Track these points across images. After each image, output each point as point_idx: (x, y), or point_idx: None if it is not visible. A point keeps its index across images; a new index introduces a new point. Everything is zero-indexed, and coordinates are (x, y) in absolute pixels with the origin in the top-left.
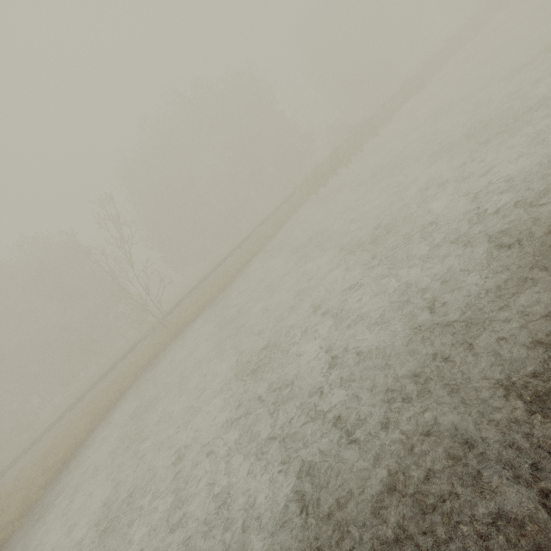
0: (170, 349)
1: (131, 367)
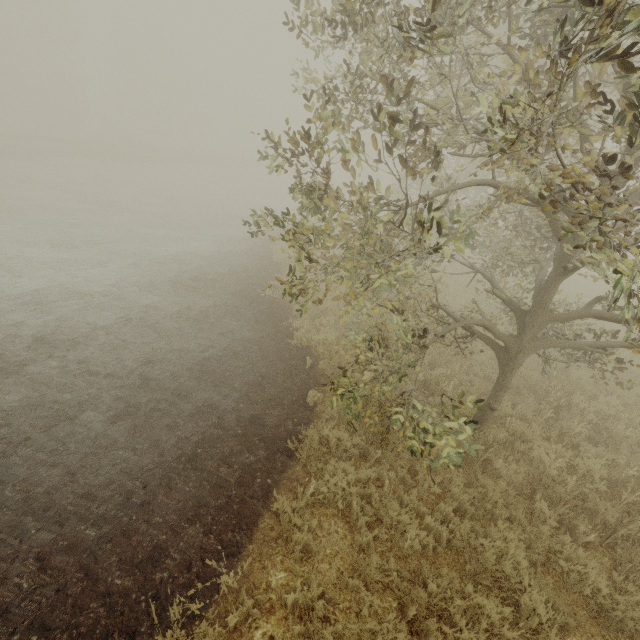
0: None
1: None
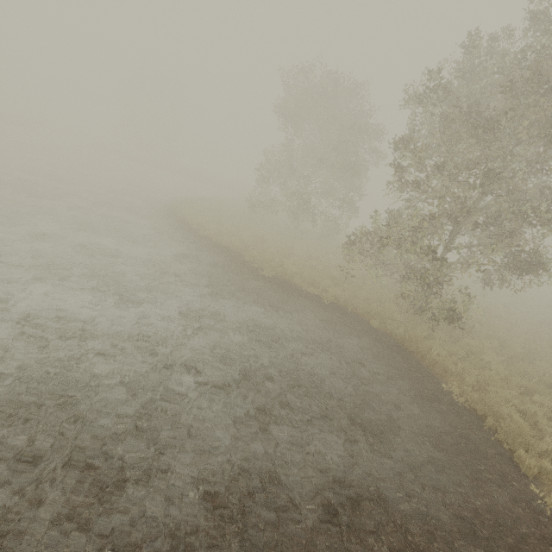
0: None
1: None
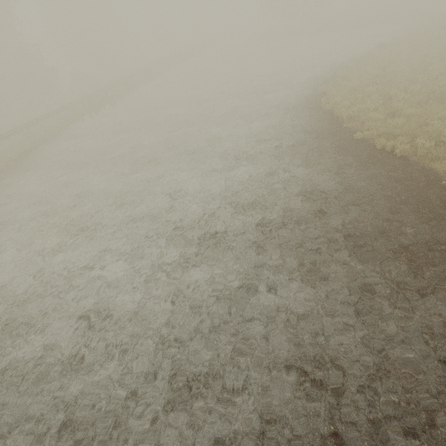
0: None
1: None
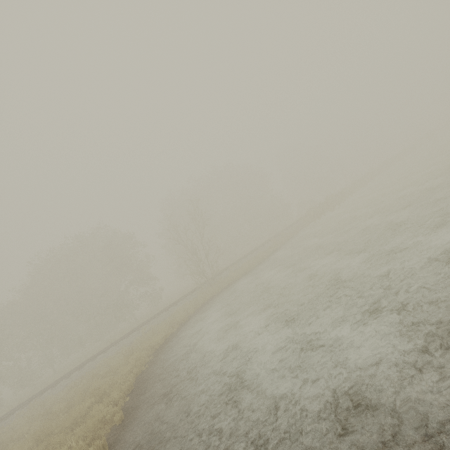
0: (230, 288)
1: (191, 303)
